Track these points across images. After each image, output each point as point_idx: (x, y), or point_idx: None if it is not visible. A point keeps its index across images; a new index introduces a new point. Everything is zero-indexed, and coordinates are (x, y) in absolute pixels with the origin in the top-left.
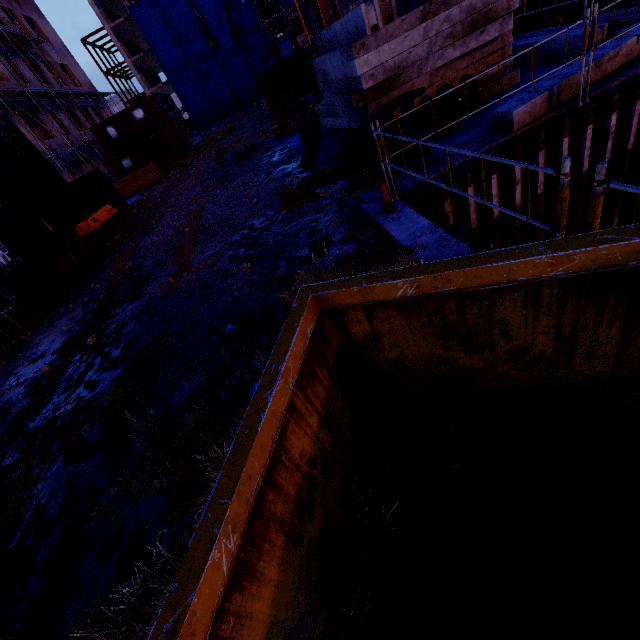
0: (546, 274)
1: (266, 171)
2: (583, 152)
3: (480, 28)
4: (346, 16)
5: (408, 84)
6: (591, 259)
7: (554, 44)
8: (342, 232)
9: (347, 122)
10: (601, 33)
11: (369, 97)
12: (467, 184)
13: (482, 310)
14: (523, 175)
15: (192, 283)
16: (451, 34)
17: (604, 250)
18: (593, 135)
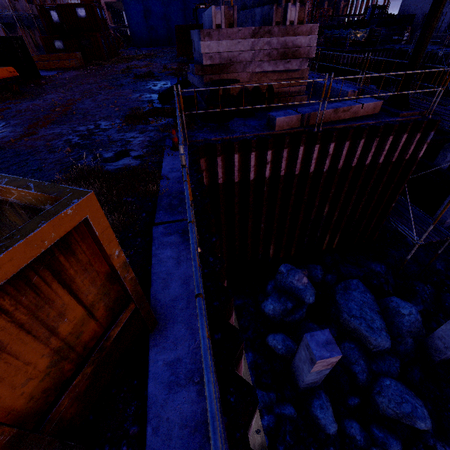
0: (10, 198)
1: (142, 93)
2: (311, 160)
3: (288, 59)
4: (208, 10)
5: (235, 74)
6: (22, 196)
7: (332, 90)
8: (141, 151)
9: (197, 82)
10: (353, 95)
11: (207, 71)
12: (235, 151)
13: (1, 212)
14: (274, 160)
15: (25, 147)
16: (269, 54)
17: (23, 192)
18: (320, 152)
